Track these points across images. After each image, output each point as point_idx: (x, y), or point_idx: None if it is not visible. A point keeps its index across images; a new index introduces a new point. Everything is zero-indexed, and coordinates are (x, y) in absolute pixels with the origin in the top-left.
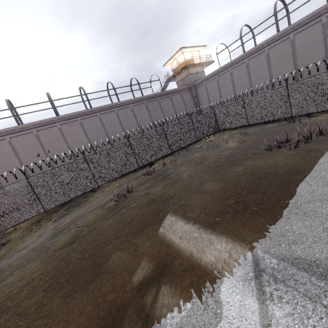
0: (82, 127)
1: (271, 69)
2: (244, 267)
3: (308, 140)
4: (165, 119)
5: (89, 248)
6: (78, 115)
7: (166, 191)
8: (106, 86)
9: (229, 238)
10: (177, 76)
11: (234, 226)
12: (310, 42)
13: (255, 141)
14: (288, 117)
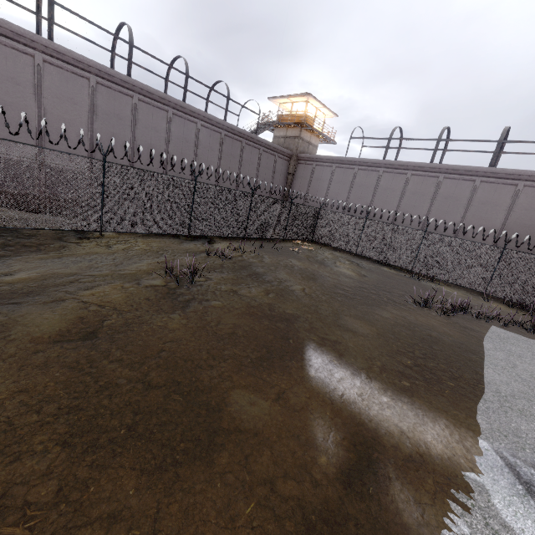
0: (92, 98)
1: (402, 200)
2: (502, 474)
3: (456, 312)
4: (238, 178)
5: (153, 363)
6: (96, 71)
7: (275, 302)
8: (171, 61)
9: (447, 420)
10: (281, 128)
11: (440, 403)
12: (454, 197)
13: (381, 283)
14: (407, 269)
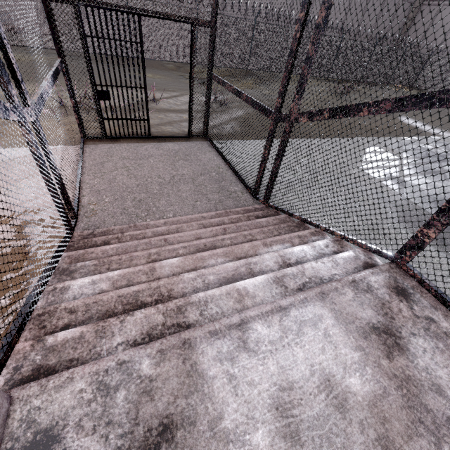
0: None
1: None
2: None
3: None
4: (357, 30)
5: None
6: None
7: None
8: None
9: None
10: None
11: None
12: None
13: None
14: None
